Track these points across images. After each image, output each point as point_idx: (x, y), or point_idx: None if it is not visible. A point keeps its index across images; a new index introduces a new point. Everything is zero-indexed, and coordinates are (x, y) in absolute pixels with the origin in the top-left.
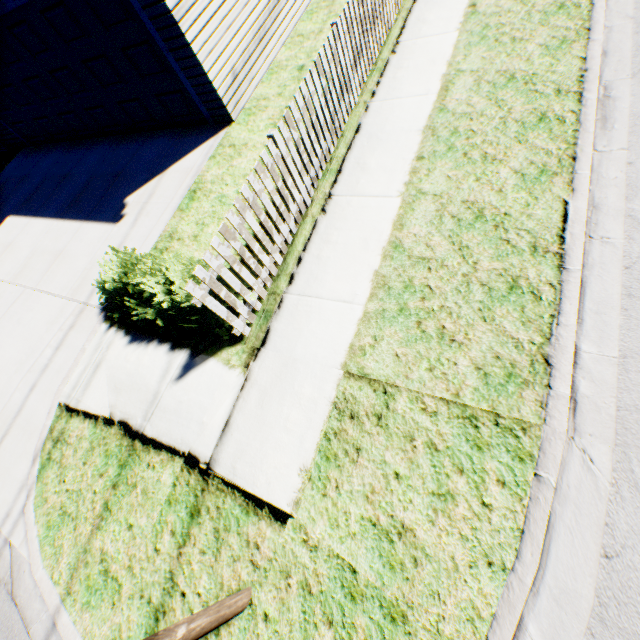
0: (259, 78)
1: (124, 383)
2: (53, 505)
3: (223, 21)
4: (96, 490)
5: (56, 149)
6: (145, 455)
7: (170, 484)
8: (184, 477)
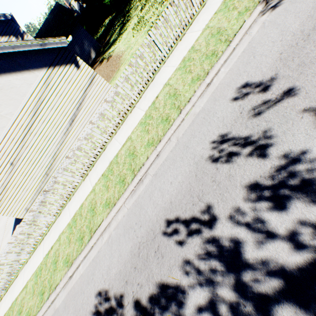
0: None
1: None
2: None
3: (17, 201)
4: None
5: None
6: None
7: None
8: None
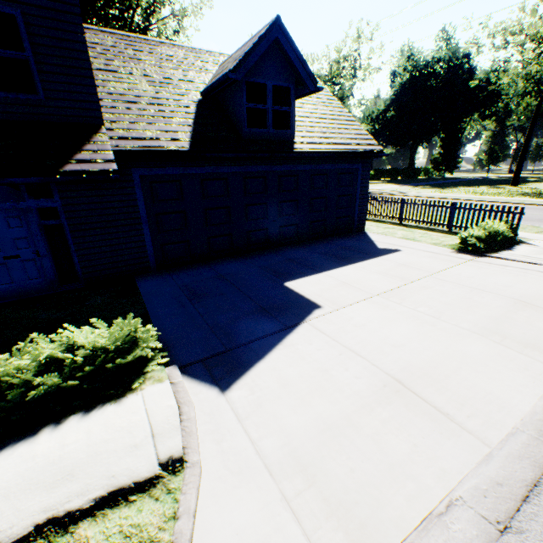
0: None
1: (538, 252)
2: None
3: None
4: None
5: (220, 261)
6: None
7: None
8: None
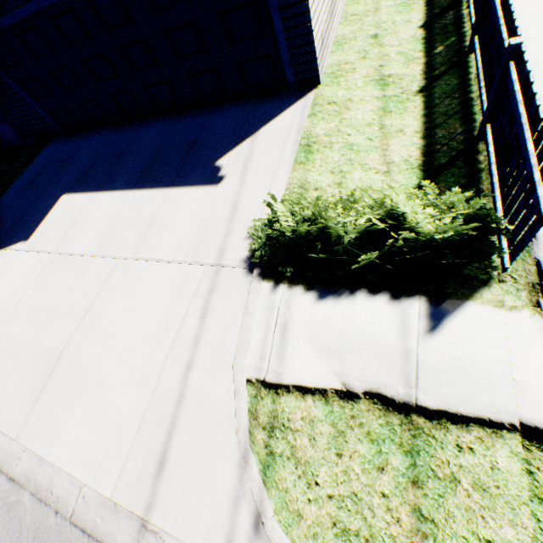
0: (330, 48)
1: (341, 345)
2: (315, 521)
3: None
4: (383, 492)
5: (98, 132)
6: (442, 434)
7: (519, 472)
8: (538, 459)
